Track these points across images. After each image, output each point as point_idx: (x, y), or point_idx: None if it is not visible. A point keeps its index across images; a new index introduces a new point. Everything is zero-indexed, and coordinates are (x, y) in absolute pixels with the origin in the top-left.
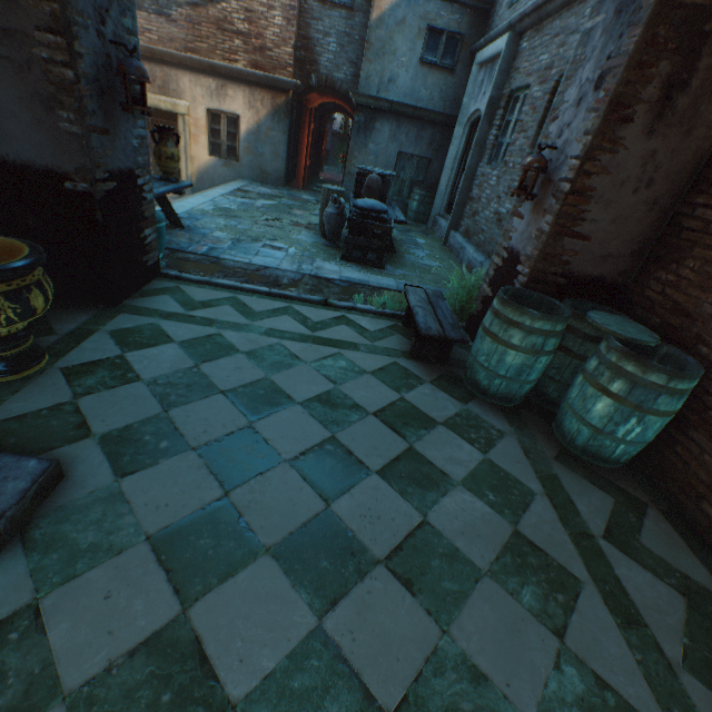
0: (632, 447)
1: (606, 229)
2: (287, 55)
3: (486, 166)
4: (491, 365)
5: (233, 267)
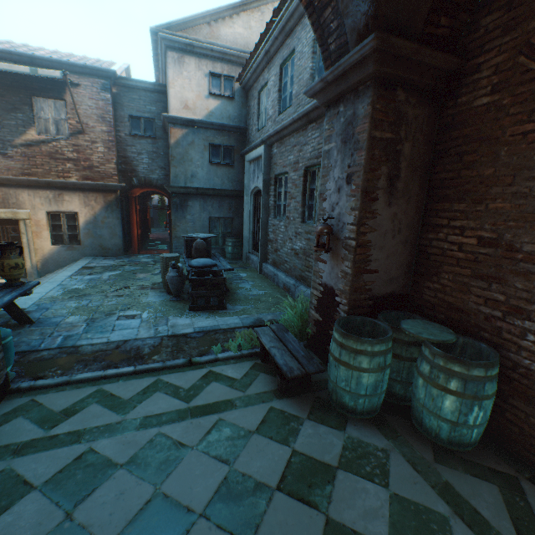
0: (481, 427)
1: (385, 263)
2: (112, 168)
3: (274, 219)
4: (352, 388)
5: (92, 352)
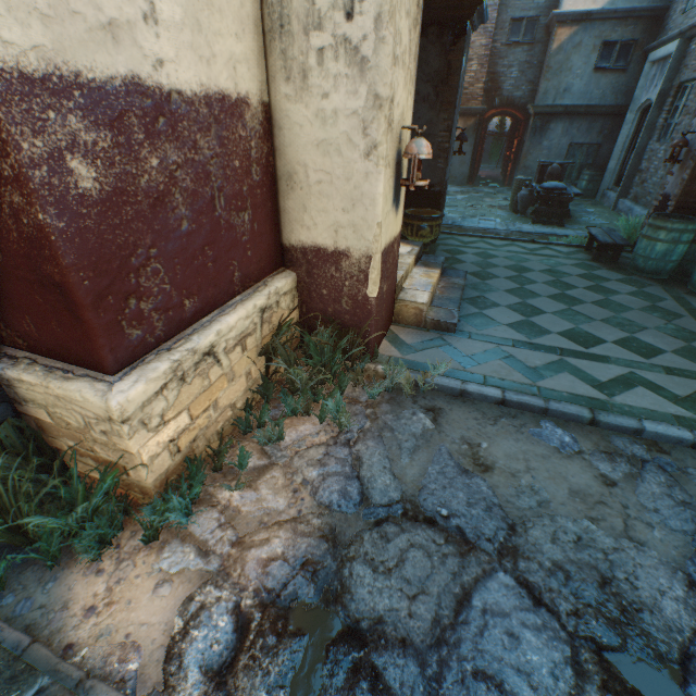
0: None
1: None
2: (478, 89)
3: (655, 143)
4: (645, 254)
5: (470, 229)
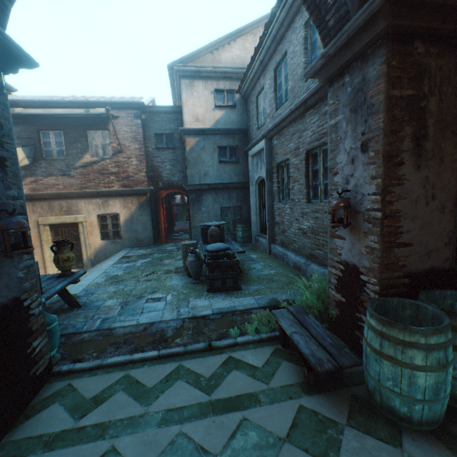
0: None
1: (420, 234)
2: (143, 176)
3: (279, 203)
4: (403, 390)
5: (123, 334)
